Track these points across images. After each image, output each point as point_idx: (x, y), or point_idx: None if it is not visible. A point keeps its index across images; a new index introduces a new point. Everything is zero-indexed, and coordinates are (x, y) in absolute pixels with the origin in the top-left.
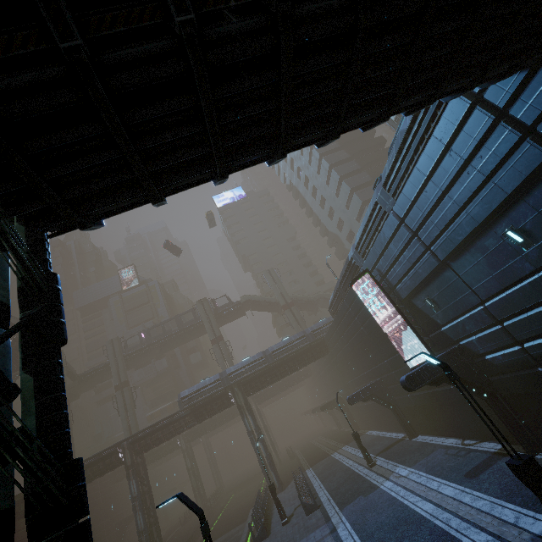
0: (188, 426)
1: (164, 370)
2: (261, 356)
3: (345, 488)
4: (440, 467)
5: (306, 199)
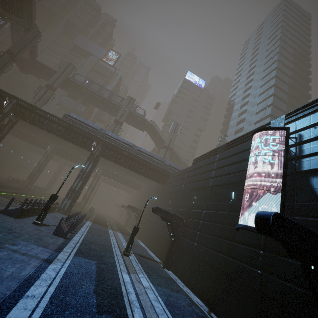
0: (56, 132)
1: (79, 112)
2: (131, 145)
3: (96, 247)
4: (181, 314)
5: (232, 114)
